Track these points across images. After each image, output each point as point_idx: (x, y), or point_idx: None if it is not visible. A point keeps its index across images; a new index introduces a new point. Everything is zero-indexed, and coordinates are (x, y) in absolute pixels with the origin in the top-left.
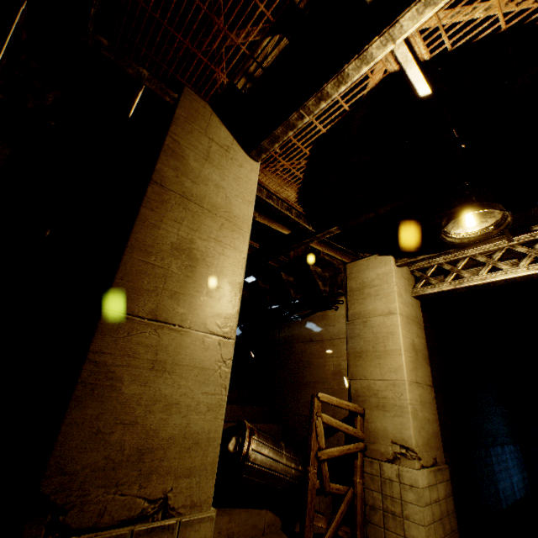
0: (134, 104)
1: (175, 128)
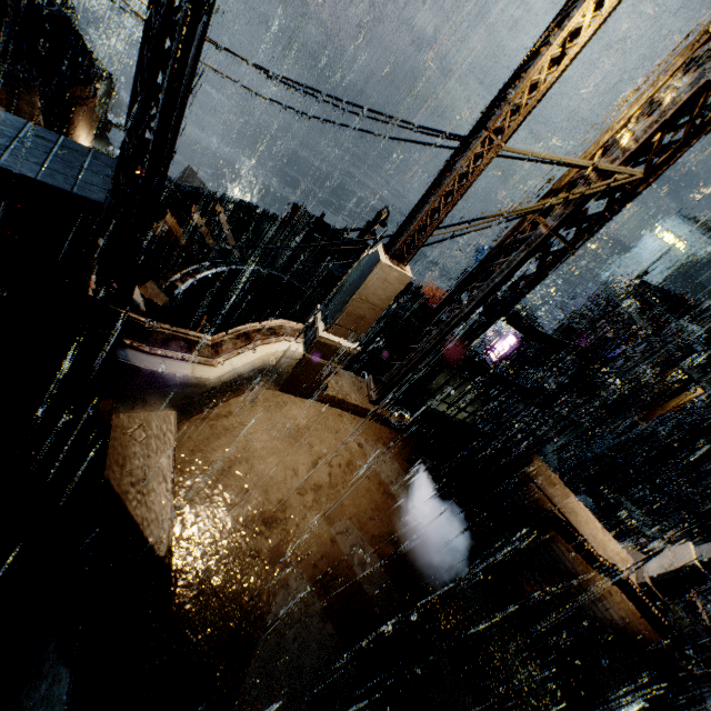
0: None
1: None
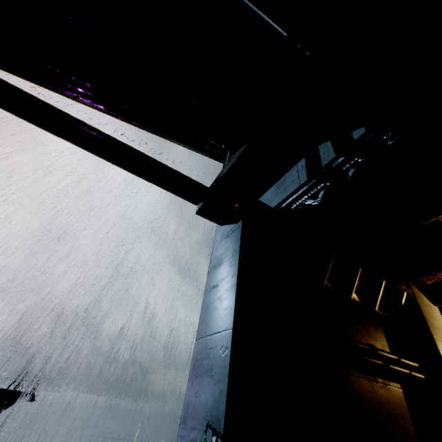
0: (403, 300)
1: (420, 307)
